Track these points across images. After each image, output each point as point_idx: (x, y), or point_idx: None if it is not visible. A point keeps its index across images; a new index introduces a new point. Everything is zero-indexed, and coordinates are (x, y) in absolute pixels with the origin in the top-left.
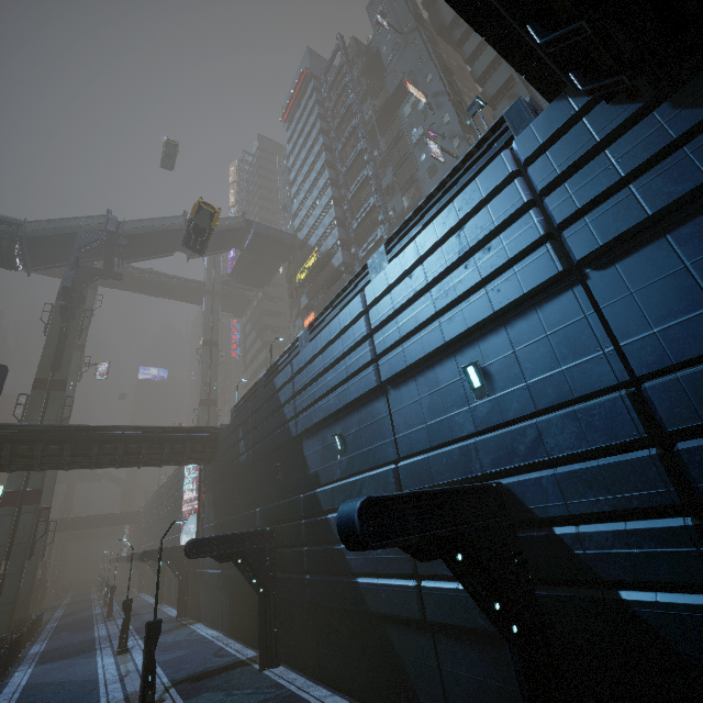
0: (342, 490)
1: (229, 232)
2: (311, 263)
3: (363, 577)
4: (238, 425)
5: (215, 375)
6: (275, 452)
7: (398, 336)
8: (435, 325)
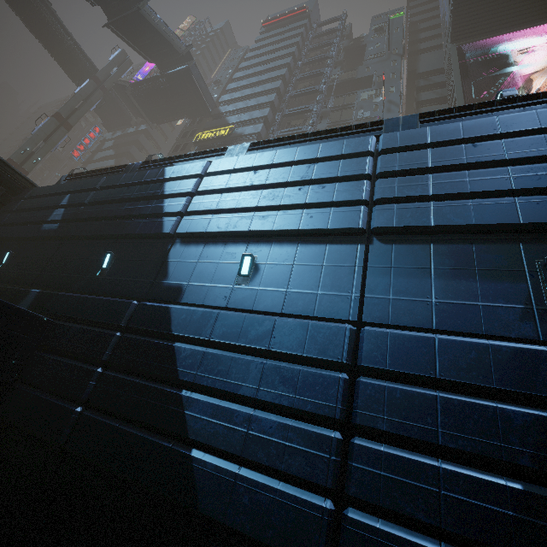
0: (227, 321)
1: (166, 44)
2: (220, 132)
3: (204, 451)
4: (68, 191)
5: (46, 151)
6: (114, 238)
7: (427, 191)
8: (507, 201)
